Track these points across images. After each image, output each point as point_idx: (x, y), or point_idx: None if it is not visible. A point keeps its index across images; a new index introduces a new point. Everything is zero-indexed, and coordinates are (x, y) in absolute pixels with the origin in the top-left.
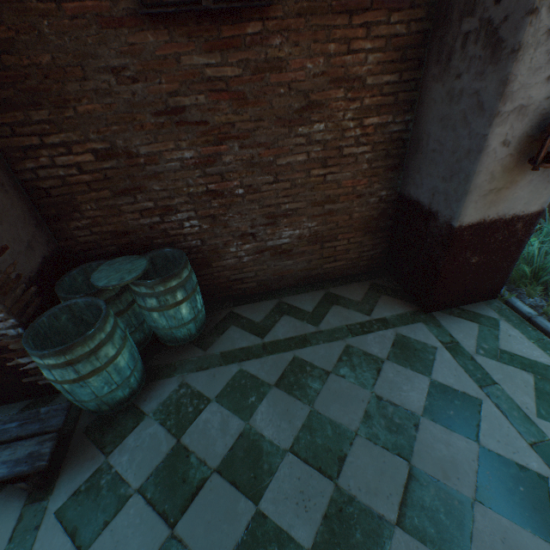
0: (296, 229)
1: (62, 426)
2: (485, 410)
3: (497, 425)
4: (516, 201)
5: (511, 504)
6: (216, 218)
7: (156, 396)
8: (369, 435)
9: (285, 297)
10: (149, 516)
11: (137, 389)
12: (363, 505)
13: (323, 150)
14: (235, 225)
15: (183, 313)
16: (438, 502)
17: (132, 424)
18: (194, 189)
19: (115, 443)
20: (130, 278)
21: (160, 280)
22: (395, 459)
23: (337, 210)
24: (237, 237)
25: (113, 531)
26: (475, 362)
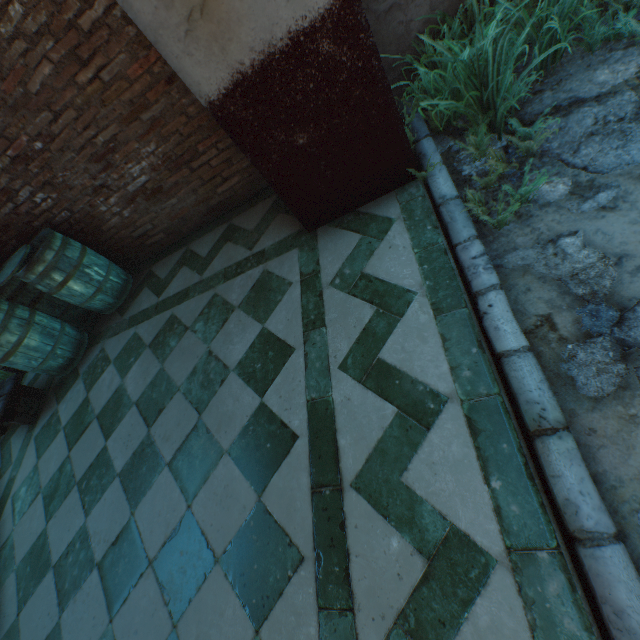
0: (140, 161)
1: (11, 391)
2: (290, 362)
3: (290, 380)
4: (264, 7)
5: (252, 458)
6: (53, 184)
7: (88, 361)
8: (186, 390)
9: (193, 243)
10: (64, 443)
11: (76, 357)
12: (157, 448)
13: (58, 42)
14: (78, 183)
15: (78, 290)
16: (201, 451)
17: (73, 382)
18: (2, 163)
19: (63, 397)
20: (10, 273)
21: (24, 270)
22: (193, 413)
23: (162, 116)
24: (94, 195)
25: (50, 450)
26: (321, 298)
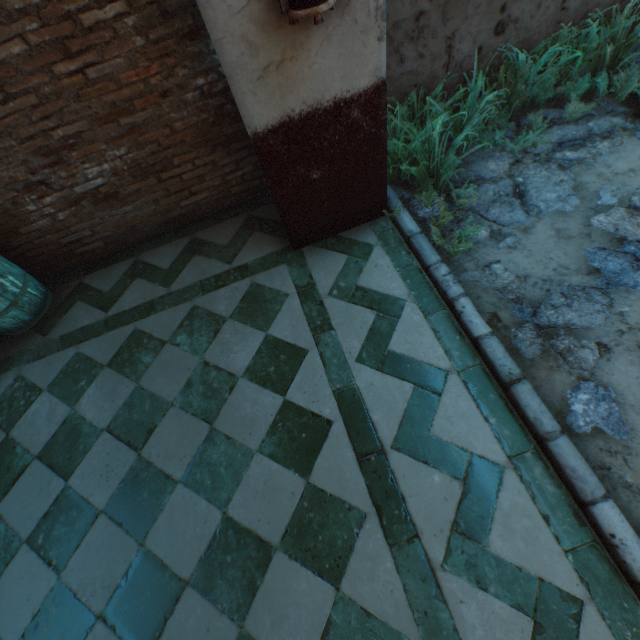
0: (102, 162)
1: None
2: (307, 361)
3: (311, 376)
4: (325, 77)
5: (288, 450)
6: None
7: None
8: (184, 404)
9: (144, 254)
10: None
11: None
12: (158, 469)
13: (45, 27)
14: (6, 175)
15: None
16: (224, 457)
17: None
18: None
19: None
20: None
21: None
22: (200, 424)
23: (145, 124)
24: (24, 191)
25: None
26: (323, 306)
